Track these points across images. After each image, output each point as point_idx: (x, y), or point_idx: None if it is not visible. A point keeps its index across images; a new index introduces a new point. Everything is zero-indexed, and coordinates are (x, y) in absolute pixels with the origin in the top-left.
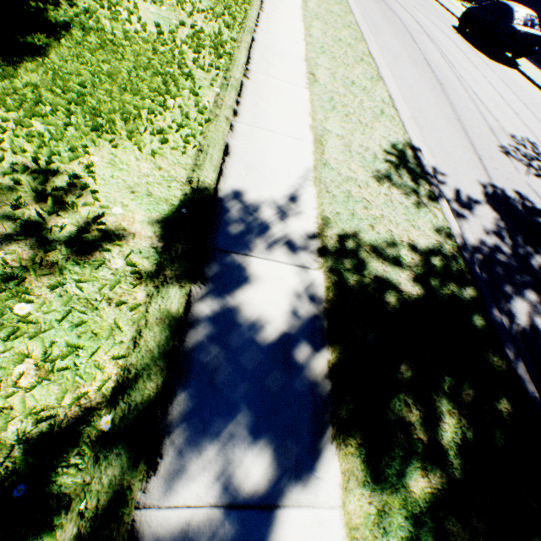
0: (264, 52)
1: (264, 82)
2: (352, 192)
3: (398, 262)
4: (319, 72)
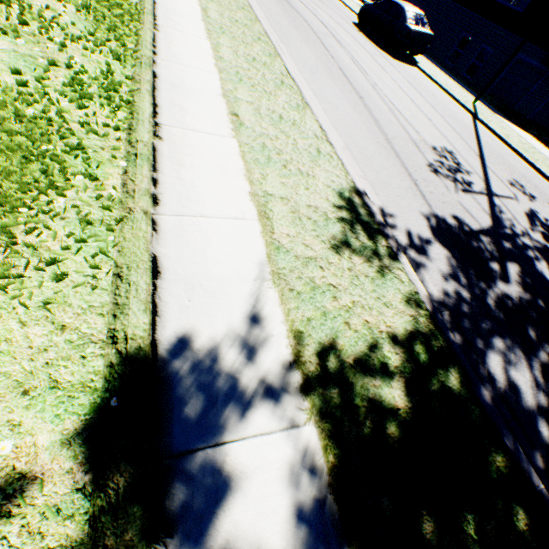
0: (172, 93)
1: (181, 139)
2: (317, 279)
3: (385, 365)
4: (241, 109)
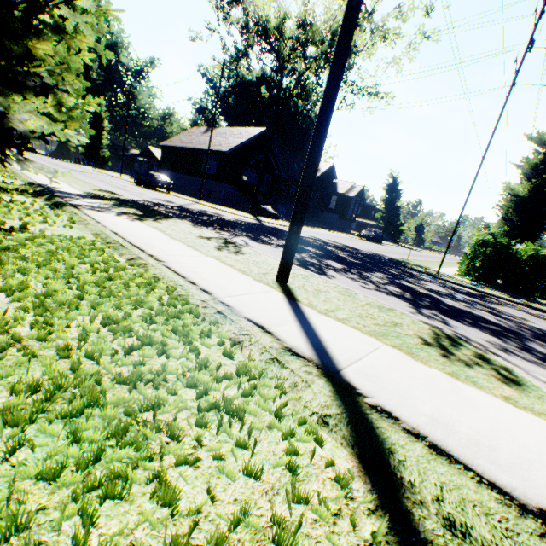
0: (27, 172)
1: (35, 176)
2: (88, 191)
3: (108, 196)
4: (59, 178)
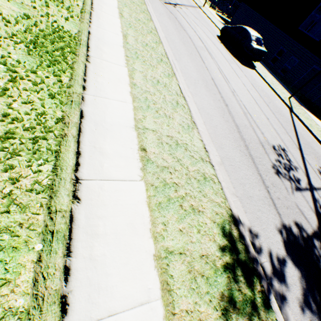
0: (94, 133)
1: (98, 195)
2: None
3: None
4: (149, 141)
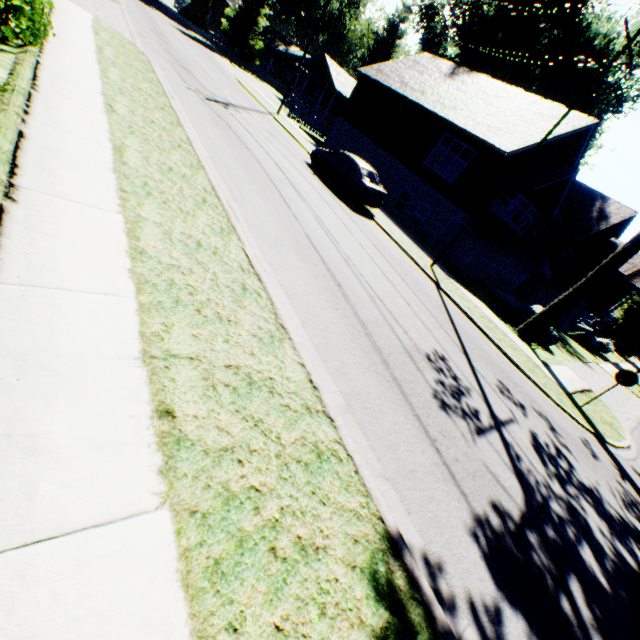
0: (13, 392)
1: (7, 607)
2: None
3: None
4: (181, 387)
